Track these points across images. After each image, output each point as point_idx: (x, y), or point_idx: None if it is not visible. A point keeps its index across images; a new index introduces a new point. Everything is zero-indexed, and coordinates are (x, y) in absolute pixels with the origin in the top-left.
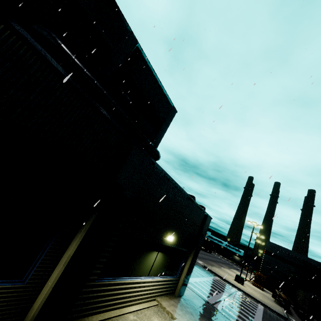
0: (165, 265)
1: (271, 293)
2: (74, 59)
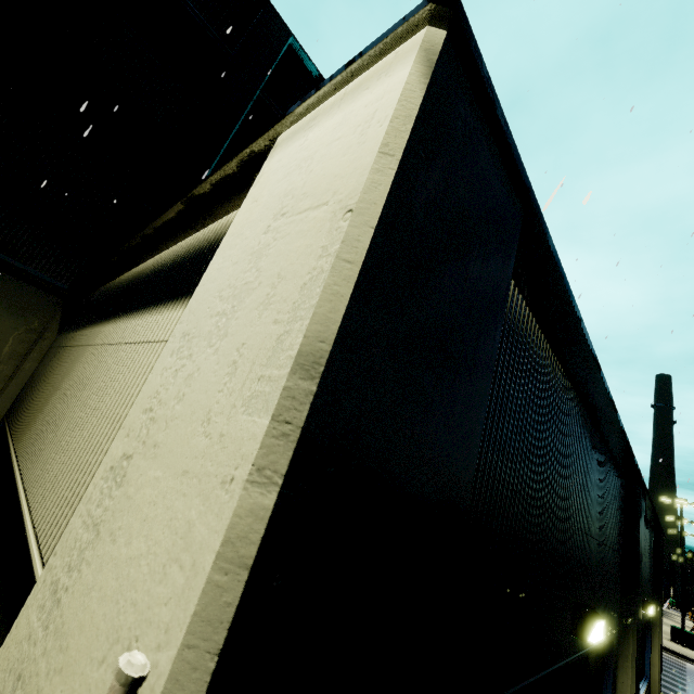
0: None
1: None
2: None
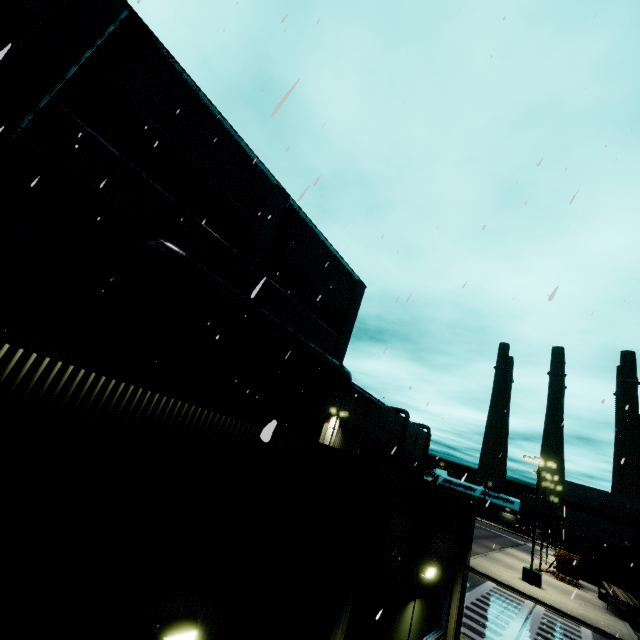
0: (425, 616)
1: (594, 589)
2: (206, 272)
